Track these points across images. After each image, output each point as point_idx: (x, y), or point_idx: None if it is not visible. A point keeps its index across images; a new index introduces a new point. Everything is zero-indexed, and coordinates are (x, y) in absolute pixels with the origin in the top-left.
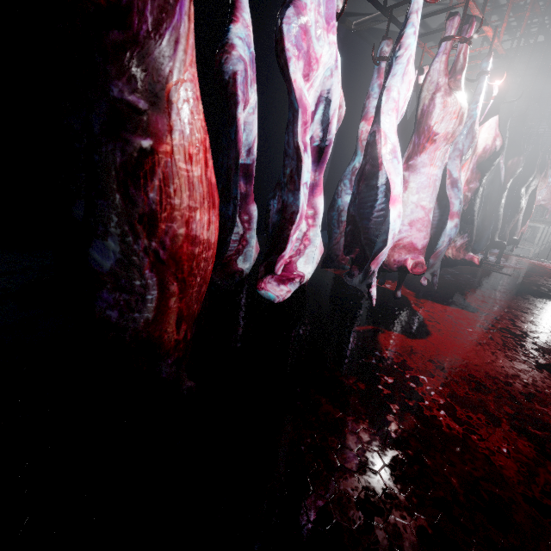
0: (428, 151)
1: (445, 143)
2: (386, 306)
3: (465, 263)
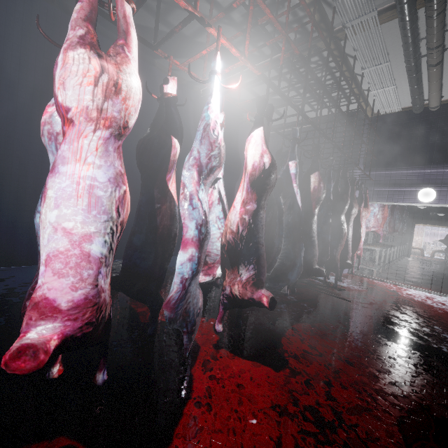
0: (70, 137)
1: (96, 126)
2: (152, 372)
3: (256, 304)
